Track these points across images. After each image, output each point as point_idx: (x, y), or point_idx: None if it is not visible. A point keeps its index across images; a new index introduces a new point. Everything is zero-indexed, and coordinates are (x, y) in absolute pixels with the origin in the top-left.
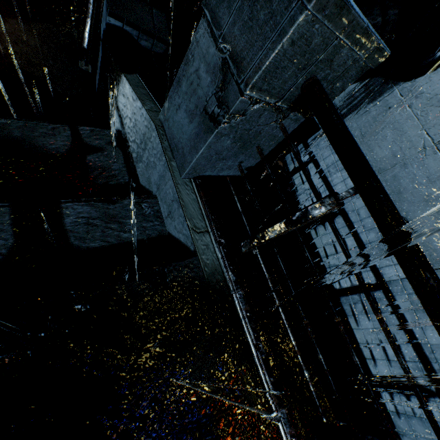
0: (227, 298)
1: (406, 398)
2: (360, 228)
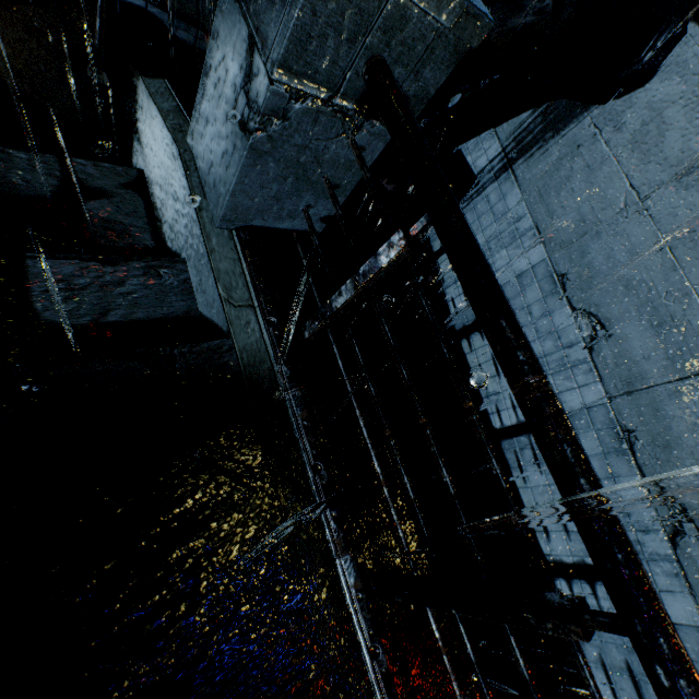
0: (276, 401)
1: (590, 586)
2: (532, 334)
